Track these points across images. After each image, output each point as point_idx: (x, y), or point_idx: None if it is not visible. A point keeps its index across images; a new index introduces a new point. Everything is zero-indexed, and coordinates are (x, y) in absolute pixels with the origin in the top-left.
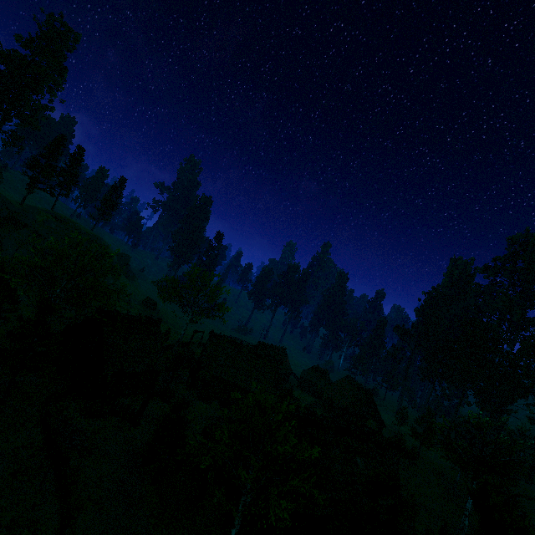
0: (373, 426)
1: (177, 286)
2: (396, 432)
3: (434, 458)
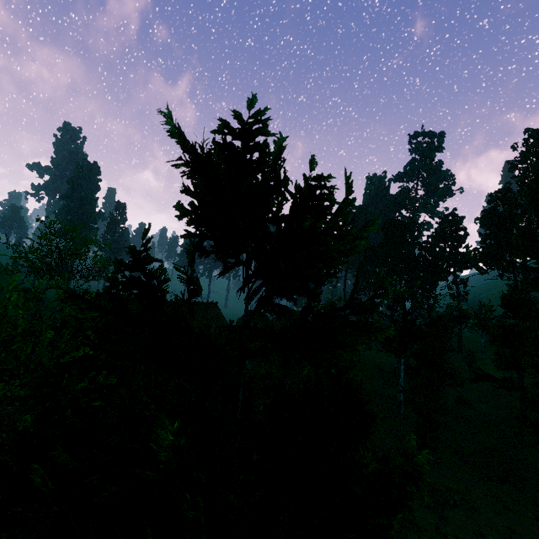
0: None
1: (30, 251)
2: None
3: (377, 359)
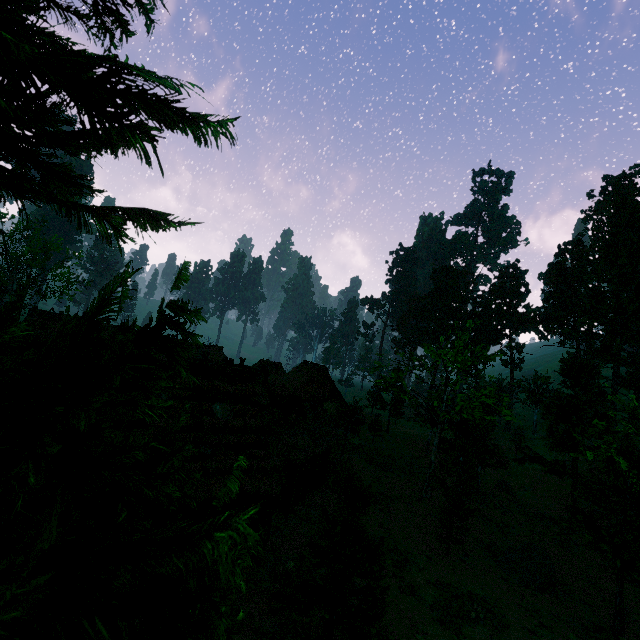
0: (332, 409)
1: None
2: (370, 416)
3: (410, 431)
